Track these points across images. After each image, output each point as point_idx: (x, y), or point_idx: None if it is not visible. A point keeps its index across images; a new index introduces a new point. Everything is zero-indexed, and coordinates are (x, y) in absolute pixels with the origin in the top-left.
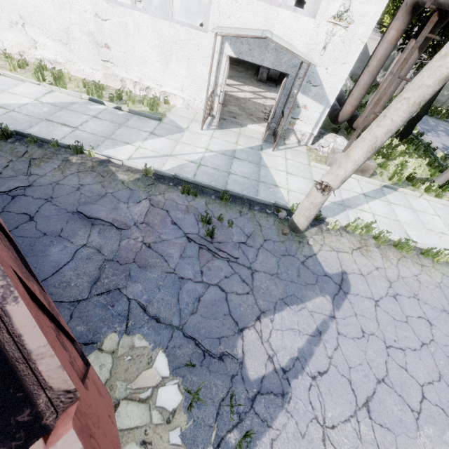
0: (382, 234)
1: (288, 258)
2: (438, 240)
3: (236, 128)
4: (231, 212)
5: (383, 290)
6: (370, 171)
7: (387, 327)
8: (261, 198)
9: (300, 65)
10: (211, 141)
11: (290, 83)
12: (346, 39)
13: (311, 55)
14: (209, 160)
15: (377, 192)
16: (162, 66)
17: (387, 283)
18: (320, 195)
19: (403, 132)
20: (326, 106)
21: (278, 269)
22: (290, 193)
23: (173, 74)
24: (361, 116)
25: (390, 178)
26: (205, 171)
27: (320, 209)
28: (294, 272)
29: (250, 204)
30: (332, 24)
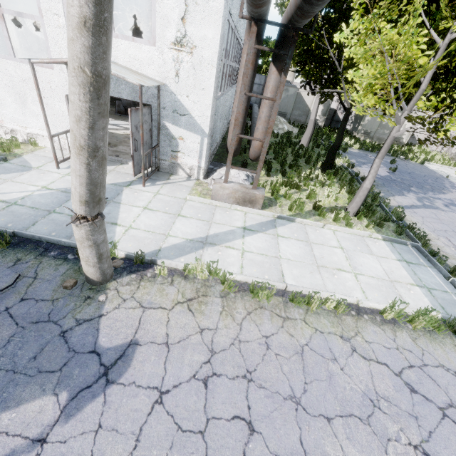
0: (237, 277)
1: (41, 326)
2: (329, 279)
3: (112, 165)
4: (0, 262)
5: (191, 368)
6: (260, 201)
7: (153, 449)
8: (65, 239)
9: (158, 94)
10: (60, 179)
11: (157, 114)
12: (196, 65)
13: (167, 84)
14: (34, 198)
15: (265, 224)
16: (20, 106)
17: (206, 355)
18: (75, 226)
19: (324, 163)
20: (203, 135)
21: (3, 347)
22: (128, 232)
23: (34, 114)
24: (251, 145)
25: (290, 208)
26: (14, 211)
27: (99, 247)
28: (30, 351)
29: (47, 248)
30: (175, 51)
